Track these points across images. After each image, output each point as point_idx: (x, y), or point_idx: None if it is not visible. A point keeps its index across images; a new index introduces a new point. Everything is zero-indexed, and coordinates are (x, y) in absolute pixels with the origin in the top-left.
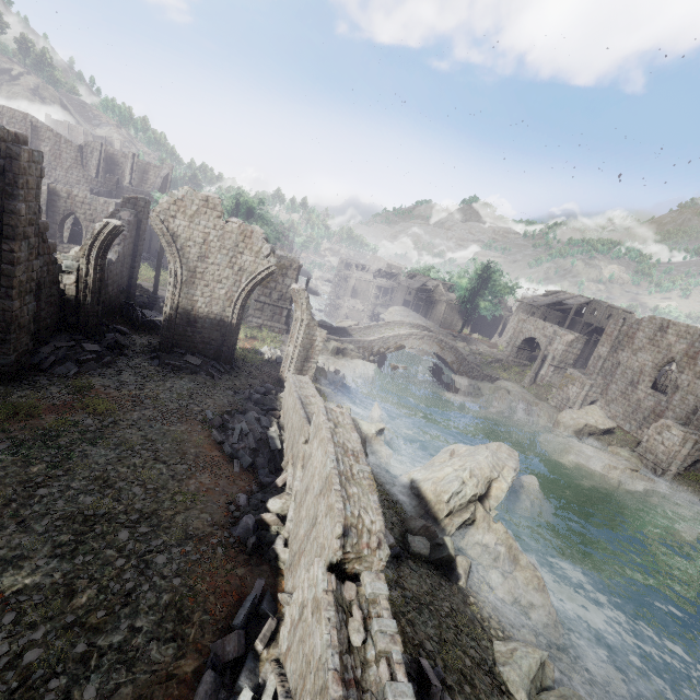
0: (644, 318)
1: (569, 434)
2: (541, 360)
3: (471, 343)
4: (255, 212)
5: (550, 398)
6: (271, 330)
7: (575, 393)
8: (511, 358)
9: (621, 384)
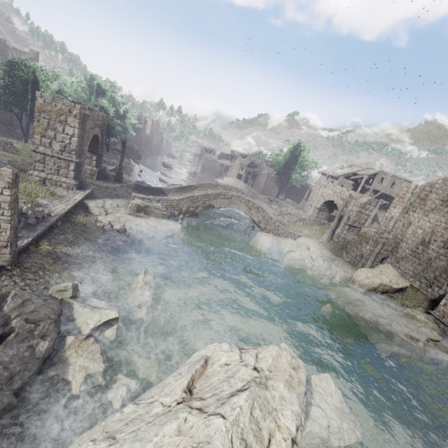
0: (438, 181)
1: (364, 293)
2: (338, 220)
3: (283, 206)
4: (106, 93)
5: (345, 254)
6: (58, 185)
7: (369, 250)
8: (313, 217)
9: (412, 243)
